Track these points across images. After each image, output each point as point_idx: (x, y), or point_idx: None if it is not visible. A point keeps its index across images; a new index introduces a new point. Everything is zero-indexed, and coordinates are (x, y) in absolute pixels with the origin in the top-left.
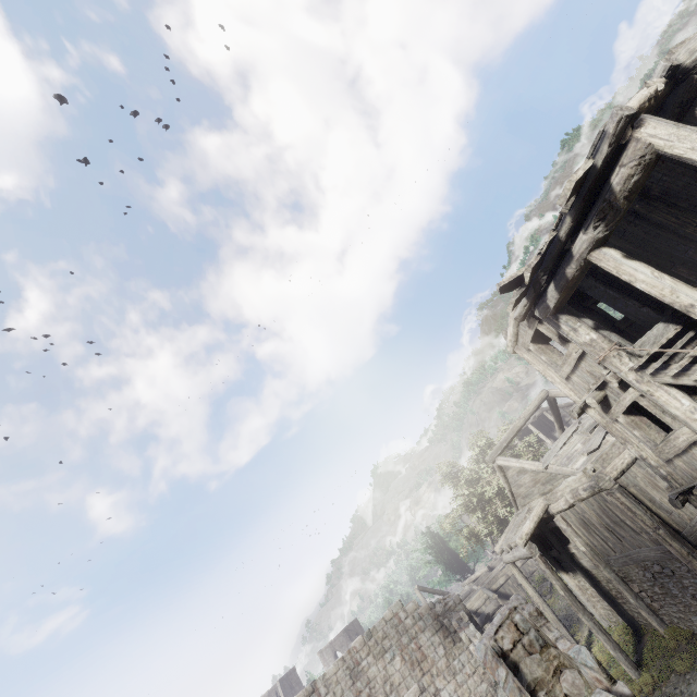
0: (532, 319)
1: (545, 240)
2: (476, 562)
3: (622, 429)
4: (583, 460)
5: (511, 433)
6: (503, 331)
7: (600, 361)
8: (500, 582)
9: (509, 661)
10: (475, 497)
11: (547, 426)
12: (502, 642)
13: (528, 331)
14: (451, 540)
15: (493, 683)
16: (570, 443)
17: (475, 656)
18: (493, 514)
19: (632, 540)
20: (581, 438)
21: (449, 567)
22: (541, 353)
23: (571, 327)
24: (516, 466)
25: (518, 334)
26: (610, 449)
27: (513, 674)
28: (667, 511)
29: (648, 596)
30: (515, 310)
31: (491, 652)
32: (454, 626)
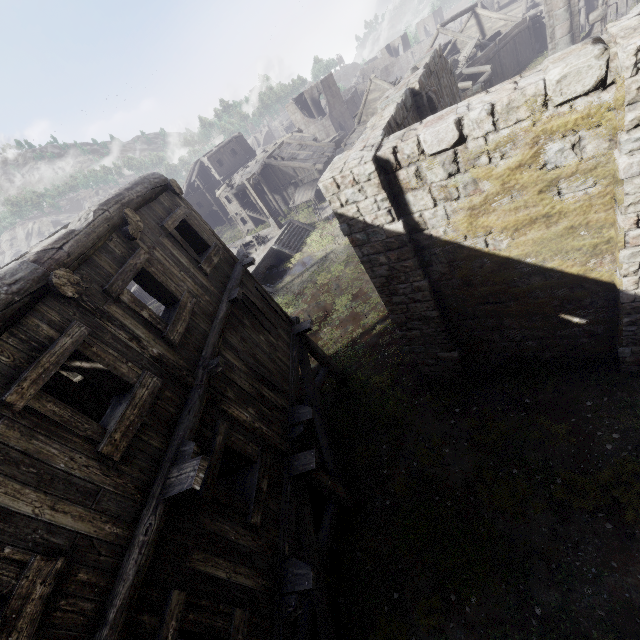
0: None
1: None
2: None
3: None
4: None
5: None
6: None
7: None
8: None
9: None
10: None
11: None
12: None
13: None
14: None
15: None
16: None
17: None
18: None
19: None
20: None
21: None
22: None
23: None
24: None
25: None
26: None
27: None
28: None
29: None
30: None
31: None
32: None
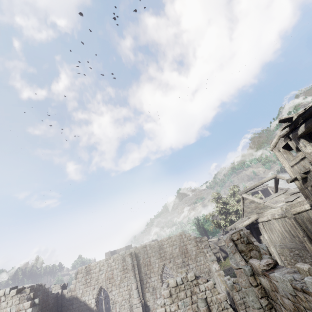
0: (287, 138)
1: (309, 104)
2: (213, 236)
3: (307, 192)
4: (282, 204)
5: (253, 187)
6: (270, 140)
7: (311, 161)
8: (222, 244)
9: (234, 243)
10: (224, 209)
11: (267, 194)
12: (233, 237)
13: (283, 143)
14: (205, 224)
15: (210, 270)
16: (279, 197)
17: (208, 257)
18: (230, 218)
19: (290, 239)
20: (285, 196)
21: (201, 234)
22: (285, 153)
23: (304, 144)
24: (251, 199)
25: (277, 143)
26: (297, 203)
27: (235, 245)
28: (311, 233)
29: (287, 262)
30: (281, 132)
31: (229, 238)
32: (202, 246)
